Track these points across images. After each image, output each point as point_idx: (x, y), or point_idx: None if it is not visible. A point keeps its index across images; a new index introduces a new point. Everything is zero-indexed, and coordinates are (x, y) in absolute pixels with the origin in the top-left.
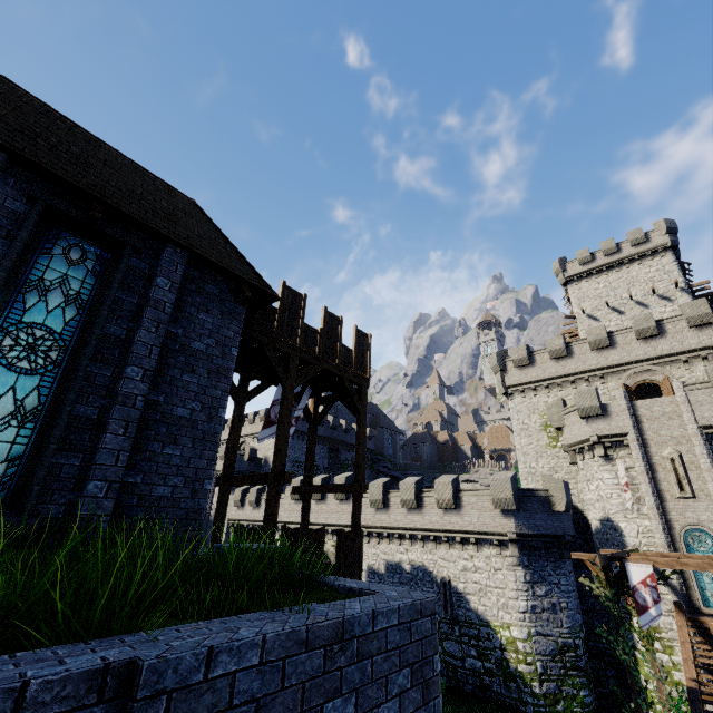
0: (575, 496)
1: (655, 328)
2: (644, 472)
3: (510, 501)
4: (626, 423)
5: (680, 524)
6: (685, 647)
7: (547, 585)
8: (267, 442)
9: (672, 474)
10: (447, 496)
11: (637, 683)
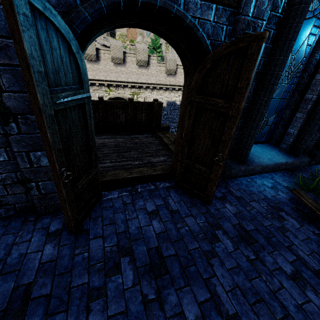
0: None
1: None
2: None
3: None
4: None
5: None
6: None
7: None
8: None
9: None
10: None
11: None
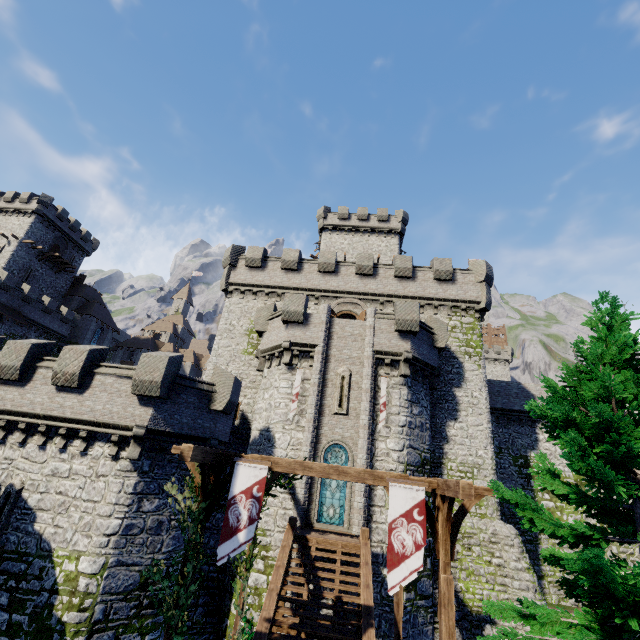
0: (250, 406)
1: (372, 268)
2: (316, 385)
3: (156, 386)
4: (319, 336)
5: (327, 439)
6: (278, 574)
7: (163, 498)
8: None
9: (338, 390)
10: (72, 368)
11: (227, 609)
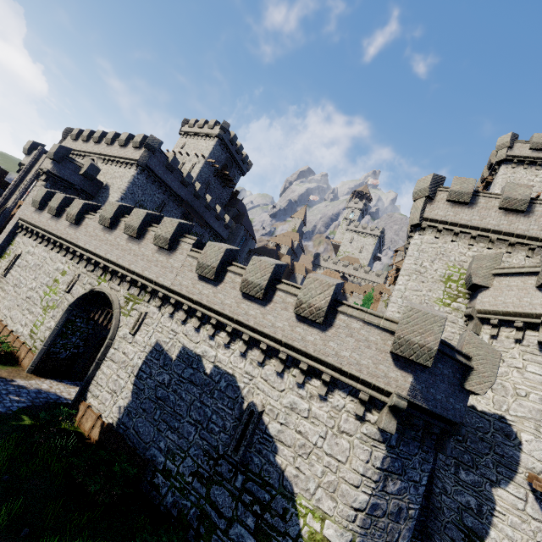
0: None
1: None
2: None
3: (428, 353)
4: None
5: None
6: None
7: (404, 481)
8: (116, 170)
9: None
10: (319, 302)
11: None
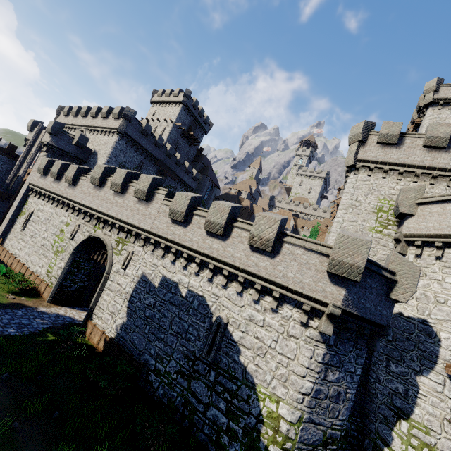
0: None
1: None
2: None
3: (357, 270)
4: None
5: None
6: None
7: (342, 372)
8: (101, 138)
9: None
10: (267, 234)
11: None
